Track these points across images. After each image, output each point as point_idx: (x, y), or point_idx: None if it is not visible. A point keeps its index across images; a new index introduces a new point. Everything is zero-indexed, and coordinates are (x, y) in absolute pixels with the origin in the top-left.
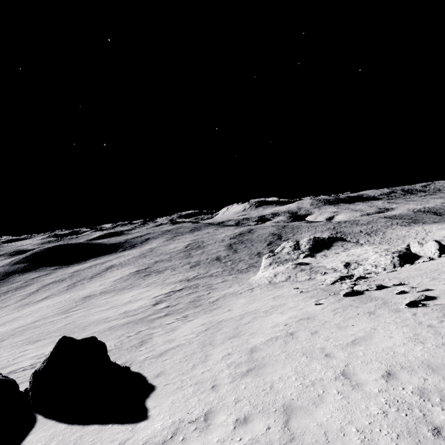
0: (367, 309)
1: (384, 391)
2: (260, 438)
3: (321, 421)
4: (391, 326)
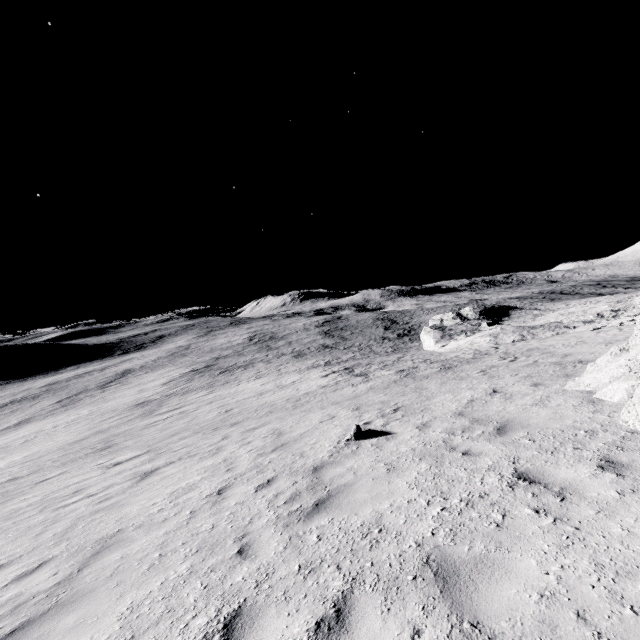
0: None
1: None
2: None
3: None
4: None
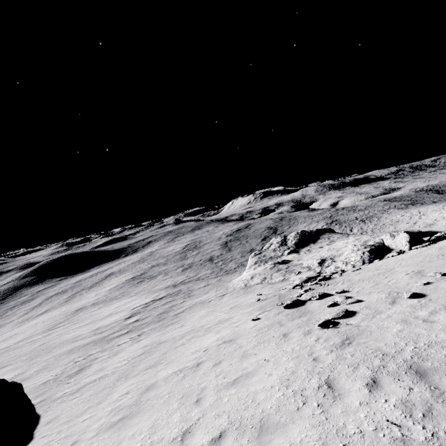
0: (287, 328)
1: None
2: None
3: None
4: (284, 357)
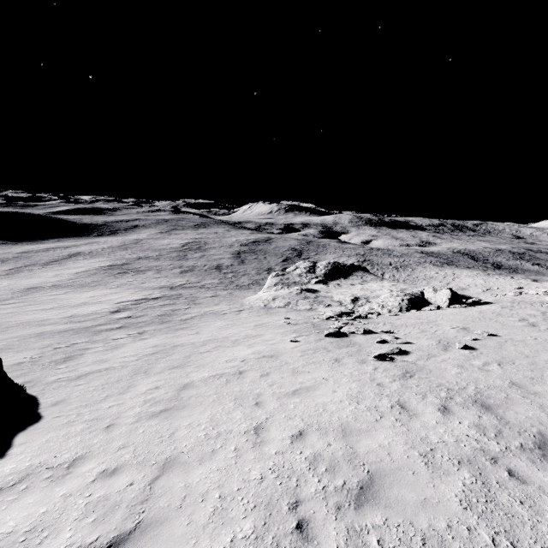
0: (337, 355)
1: (281, 454)
2: (112, 496)
3: (192, 481)
4: (344, 379)
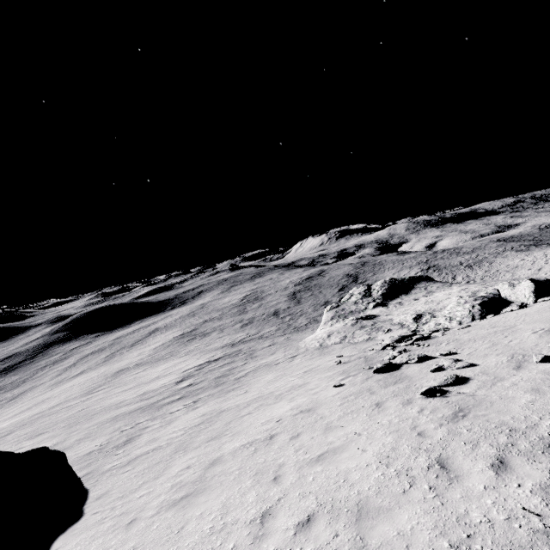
0: (380, 397)
1: None
2: None
3: None
4: (379, 431)
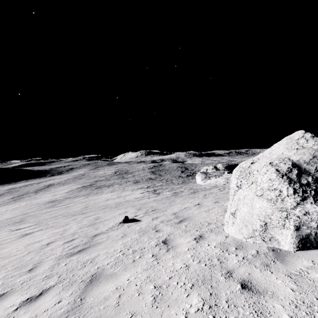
0: None
1: None
2: None
3: None
4: None
